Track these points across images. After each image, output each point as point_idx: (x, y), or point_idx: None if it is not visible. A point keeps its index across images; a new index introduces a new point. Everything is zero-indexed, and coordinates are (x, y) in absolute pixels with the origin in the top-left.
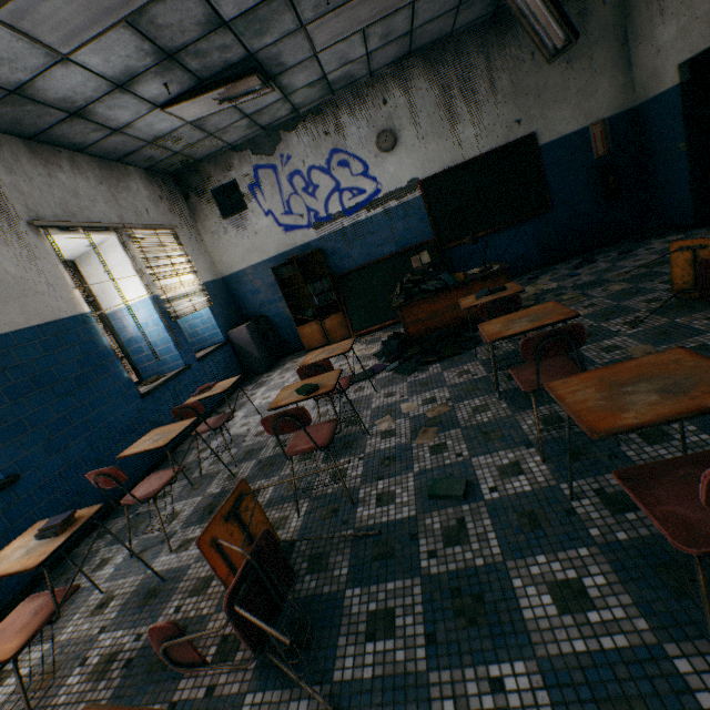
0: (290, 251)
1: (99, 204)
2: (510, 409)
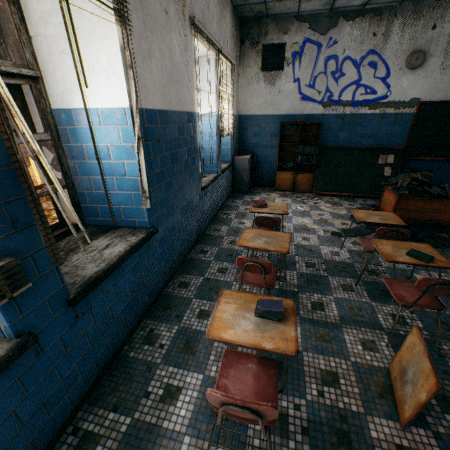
0: (296, 115)
1: (214, 23)
2: None
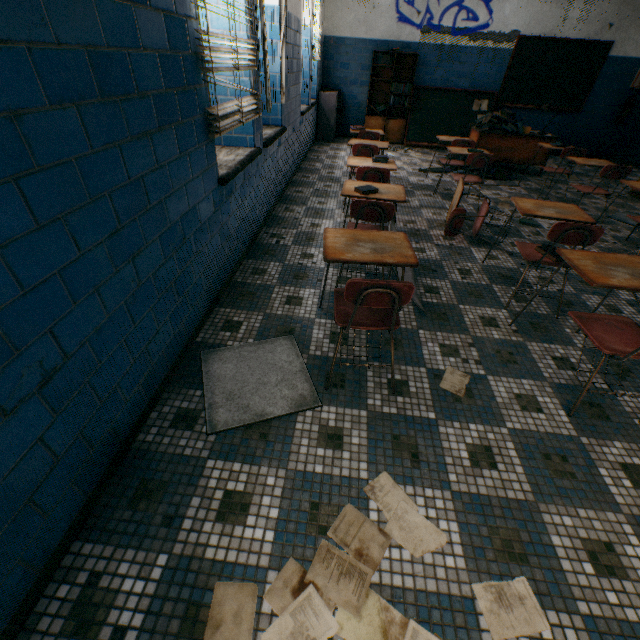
0: (392, 42)
1: None
2: None
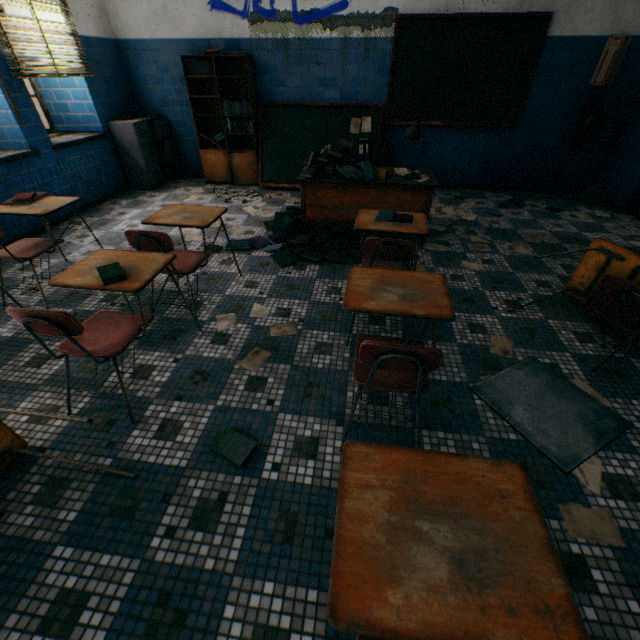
0: (212, 41)
1: None
2: (350, 363)
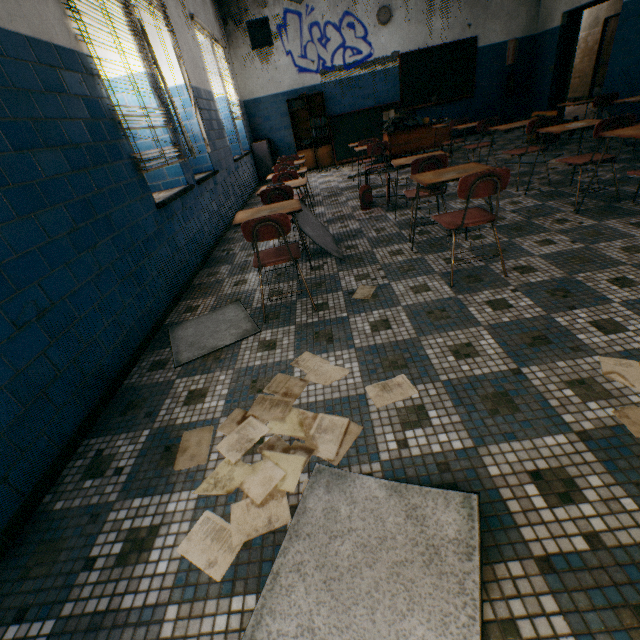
0: (299, 90)
1: (201, 12)
2: None
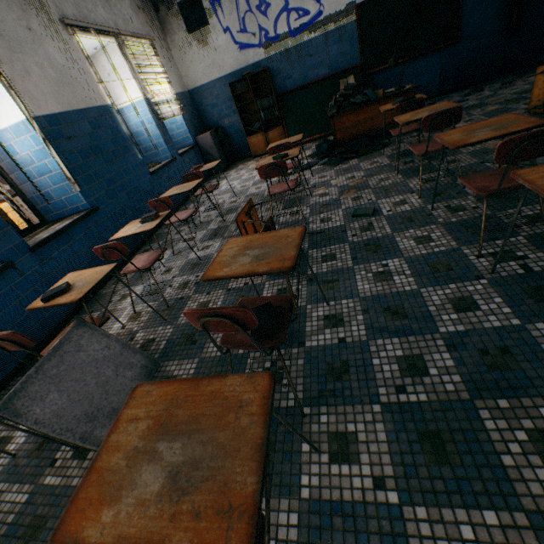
0: (243, 69)
1: (99, 9)
2: (403, 178)
